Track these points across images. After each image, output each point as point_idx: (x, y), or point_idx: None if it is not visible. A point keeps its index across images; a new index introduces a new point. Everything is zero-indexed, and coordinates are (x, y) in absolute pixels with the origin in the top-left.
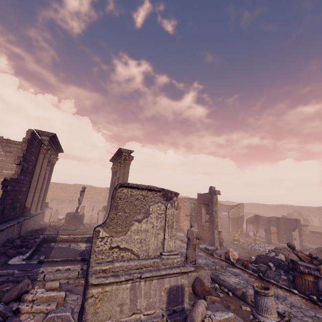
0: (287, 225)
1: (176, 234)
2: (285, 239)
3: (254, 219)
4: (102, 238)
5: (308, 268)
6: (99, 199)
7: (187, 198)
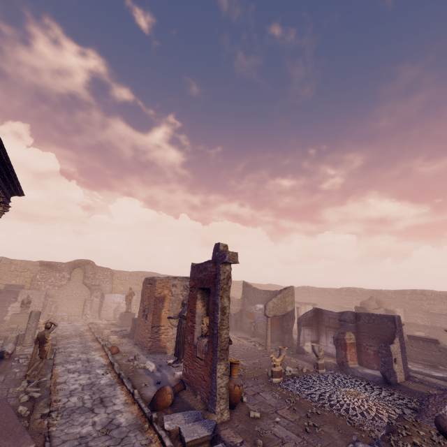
0: (376, 329)
1: (140, 365)
2: (372, 357)
3: (313, 317)
4: None
5: None
6: (16, 284)
7: (179, 278)
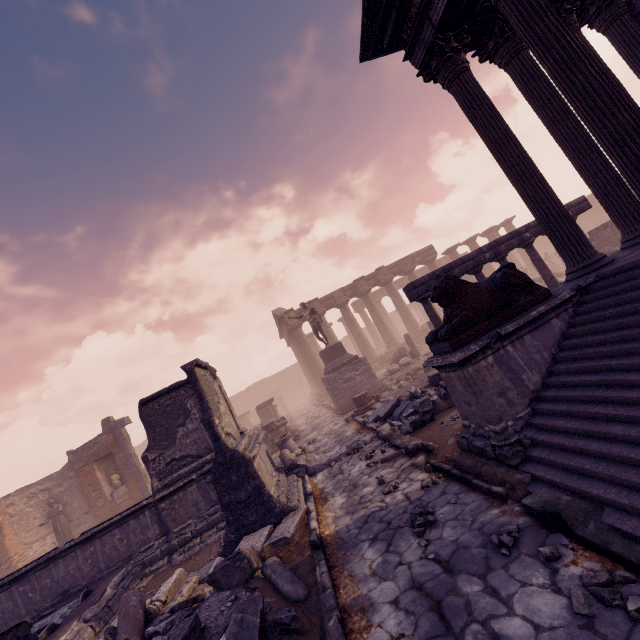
0: None
1: None
2: None
3: None
4: (218, 426)
5: (279, 421)
6: None
7: (15, 493)
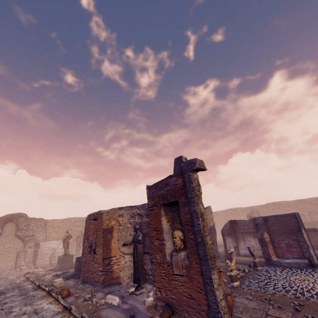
0: (283, 226)
1: (100, 302)
2: (286, 249)
3: (231, 227)
4: None
5: None
6: None
7: (125, 208)
